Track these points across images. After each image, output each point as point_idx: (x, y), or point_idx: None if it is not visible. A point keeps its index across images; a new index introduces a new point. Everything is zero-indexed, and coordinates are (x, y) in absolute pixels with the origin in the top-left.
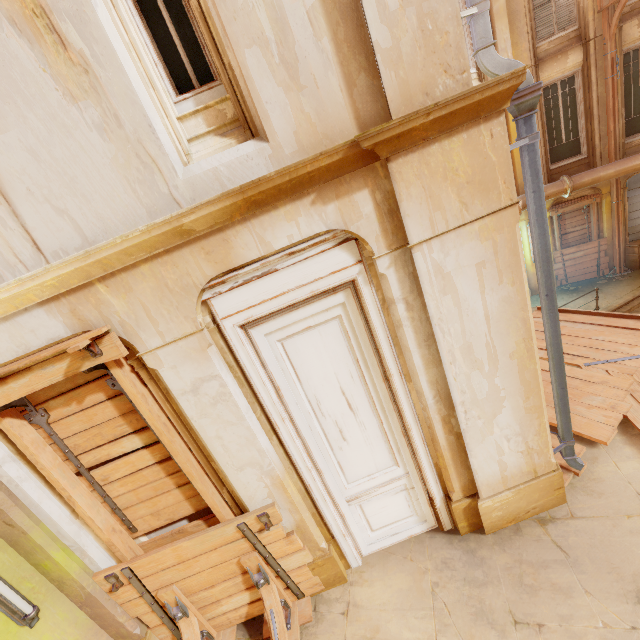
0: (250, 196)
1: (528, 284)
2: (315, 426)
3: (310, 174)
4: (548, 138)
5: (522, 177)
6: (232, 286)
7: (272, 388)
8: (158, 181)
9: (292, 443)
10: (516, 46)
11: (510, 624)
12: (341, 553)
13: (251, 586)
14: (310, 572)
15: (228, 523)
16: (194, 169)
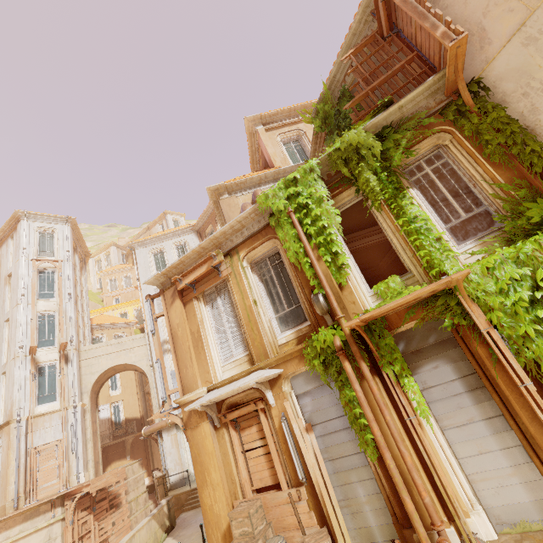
0: None
1: None
2: None
3: None
4: None
5: None
6: None
7: None
8: None
9: None
10: None
11: None
12: None
13: None
14: None
15: None
16: None
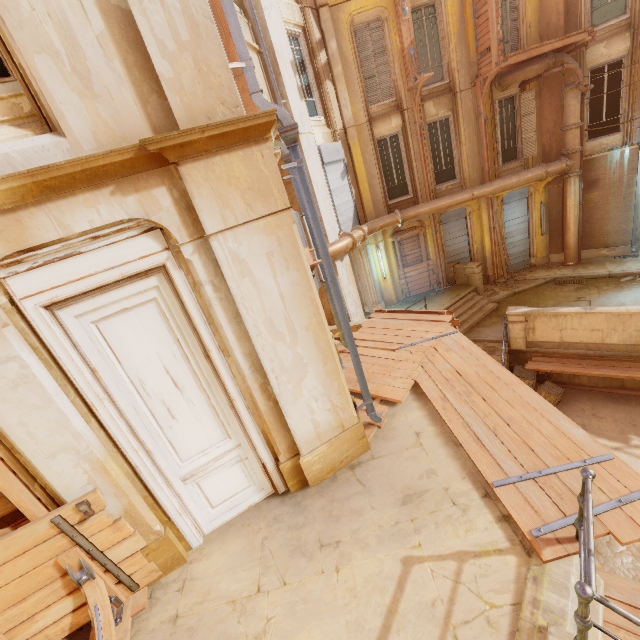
0: (41, 180)
1: (382, 297)
2: (140, 406)
3: (104, 168)
4: (385, 180)
5: (369, 208)
6: (31, 266)
7: (87, 369)
8: None
9: (114, 424)
10: (354, 105)
11: (317, 549)
12: (180, 535)
13: (75, 590)
14: (144, 559)
15: (39, 520)
16: None
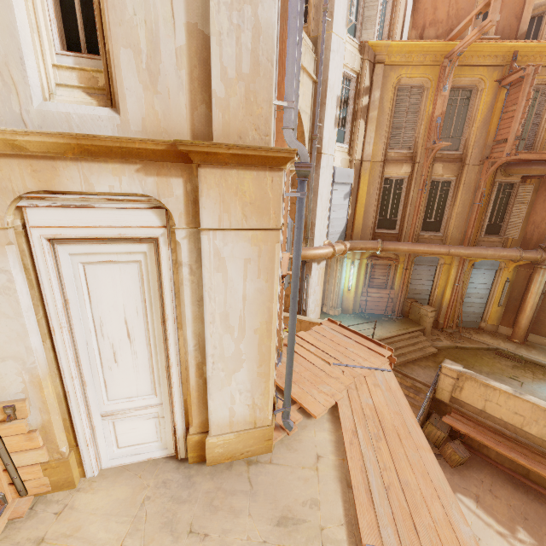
0: (84, 144)
1: (341, 304)
2: (92, 343)
3: (139, 150)
4: (380, 211)
5: (357, 229)
6: (50, 204)
7: (61, 299)
8: (13, 100)
9: (64, 350)
10: (376, 145)
11: (186, 533)
12: (81, 461)
13: None
14: (41, 472)
15: None
16: (51, 106)
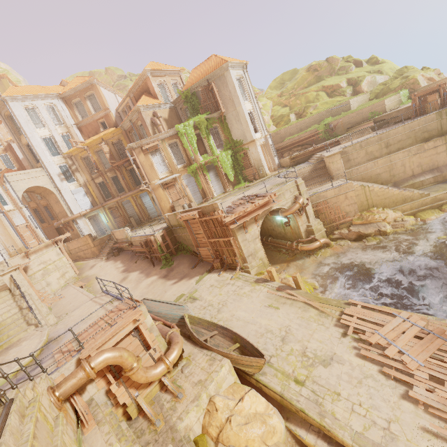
0: None
1: (110, 228)
2: None
3: None
4: (104, 193)
5: (98, 202)
6: None
7: None
8: None
9: None
10: (87, 176)
11: None
12: None
13: None
14: None
15: None
16: None
